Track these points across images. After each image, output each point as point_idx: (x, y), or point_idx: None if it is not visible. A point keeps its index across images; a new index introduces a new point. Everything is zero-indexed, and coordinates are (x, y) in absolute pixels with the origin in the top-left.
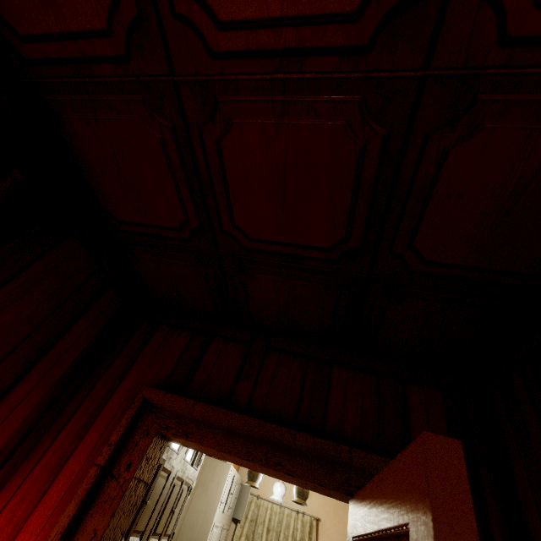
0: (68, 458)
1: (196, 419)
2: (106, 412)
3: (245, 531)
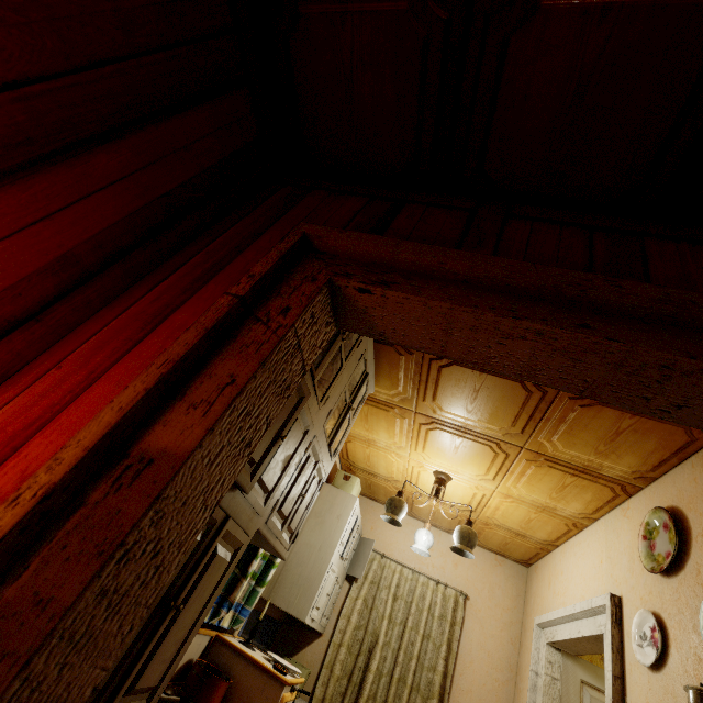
0: (175, 309)
1: (400, 269)
2: (235, 267)
3: (363, 593)
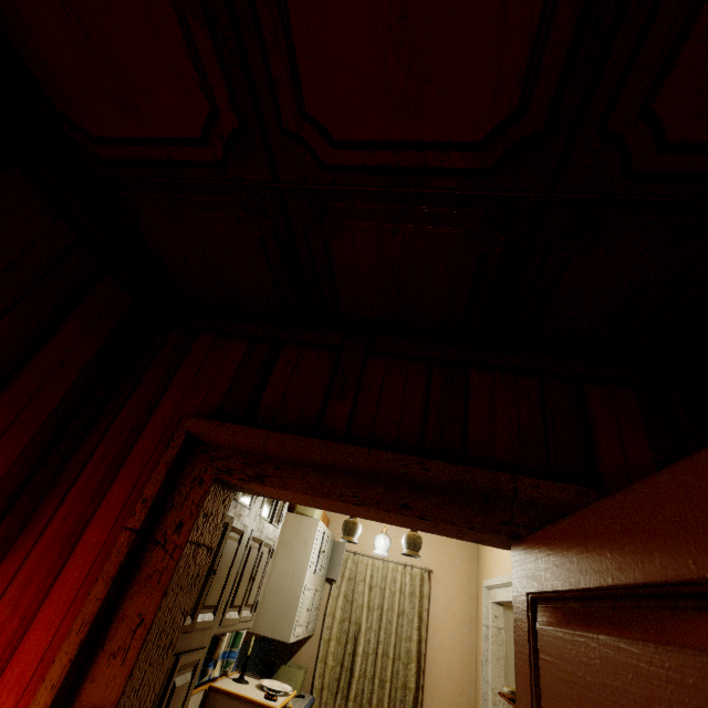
0: (87, 524)
1: (272, 456)
2: (135, 458)
3: (343, 590)
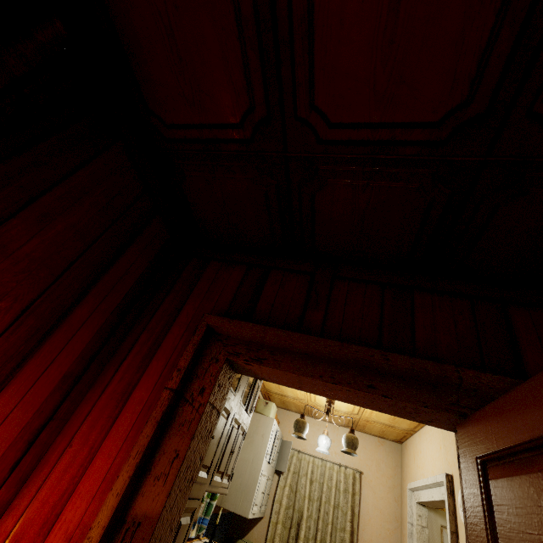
0: (135, 386)
1: (268, 345)
2: (167, 343)
3: (288, 482)
